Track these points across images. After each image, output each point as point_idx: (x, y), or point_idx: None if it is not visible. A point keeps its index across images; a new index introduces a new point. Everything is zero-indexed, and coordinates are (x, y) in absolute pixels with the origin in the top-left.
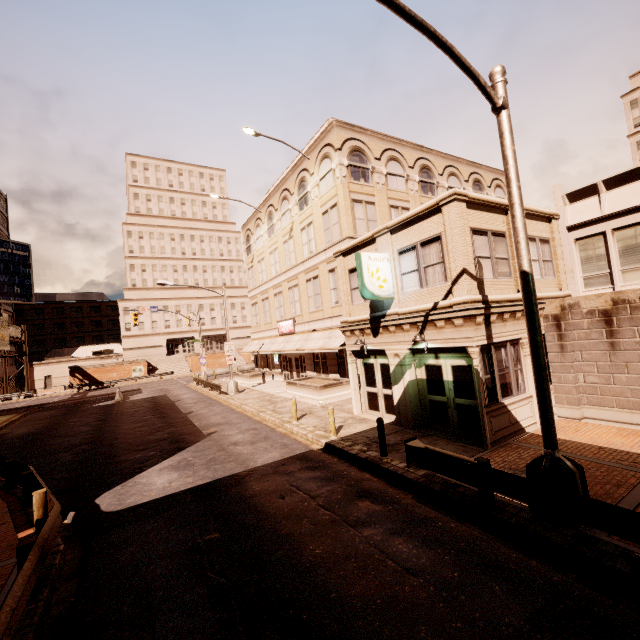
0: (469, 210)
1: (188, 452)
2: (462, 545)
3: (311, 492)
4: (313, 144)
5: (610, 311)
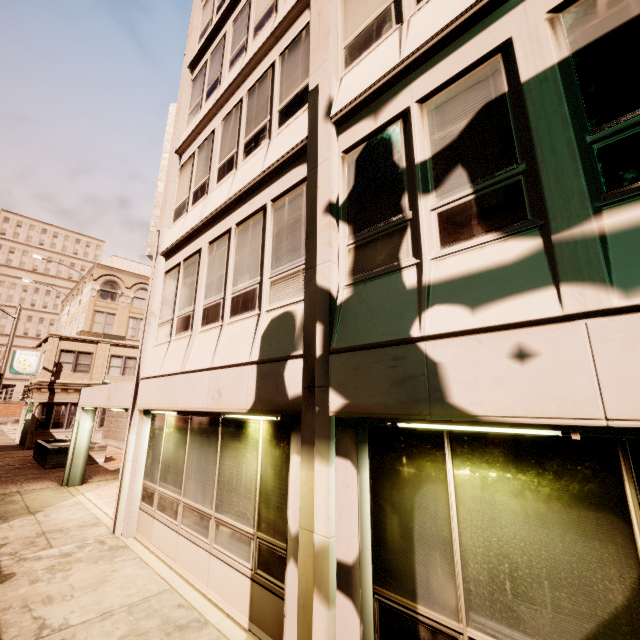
0: (64, 341)
1: None
2: None
3: None
4: (89, 270)
5: None
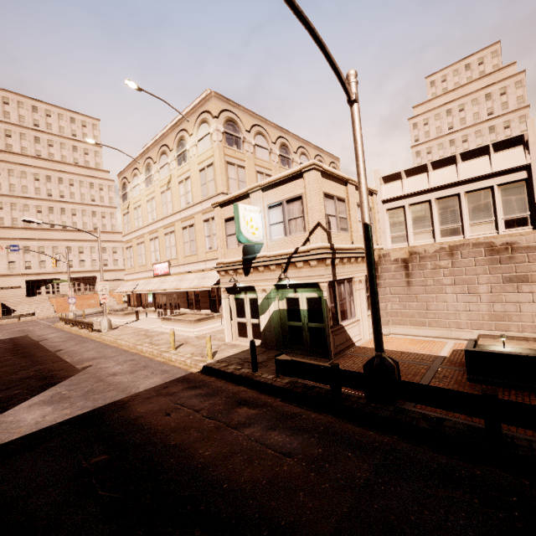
0: (323, 178)
1: (61, 386)
2: (322, 429)
3: (195, 407)
4: (193, 108)
5: (408, 259)
